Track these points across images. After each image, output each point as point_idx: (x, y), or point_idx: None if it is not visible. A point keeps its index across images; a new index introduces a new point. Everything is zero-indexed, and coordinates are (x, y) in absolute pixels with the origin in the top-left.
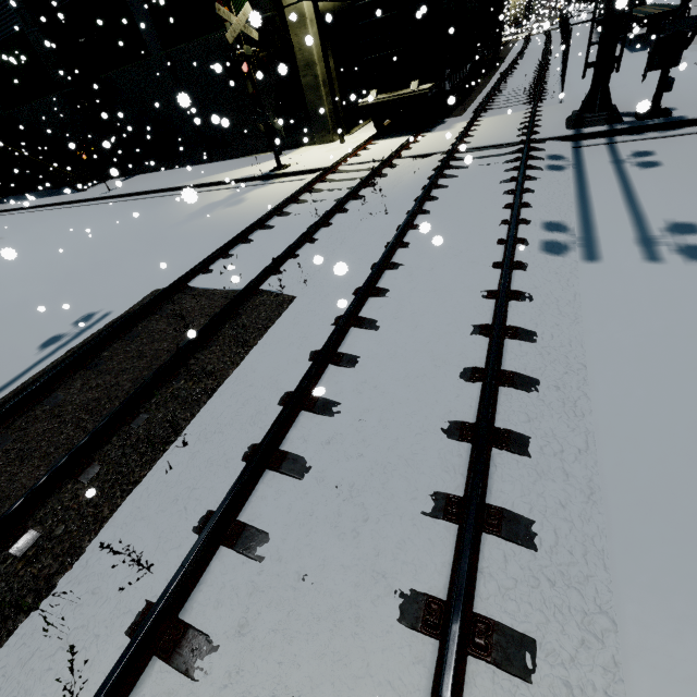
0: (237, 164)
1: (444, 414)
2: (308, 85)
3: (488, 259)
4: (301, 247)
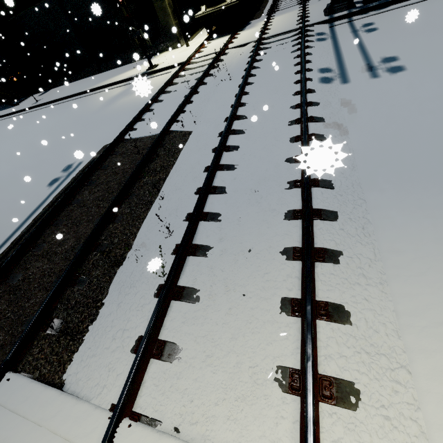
0: (121, 70)
1: (286, 156)
2: (159, 8)
3: (293, 91)
4: (185, 107)
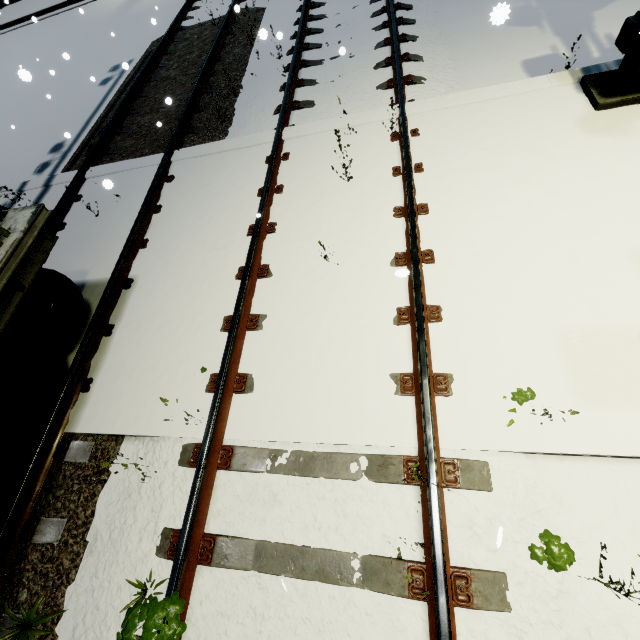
0: None
1: None
2: None
3: None
4: None
